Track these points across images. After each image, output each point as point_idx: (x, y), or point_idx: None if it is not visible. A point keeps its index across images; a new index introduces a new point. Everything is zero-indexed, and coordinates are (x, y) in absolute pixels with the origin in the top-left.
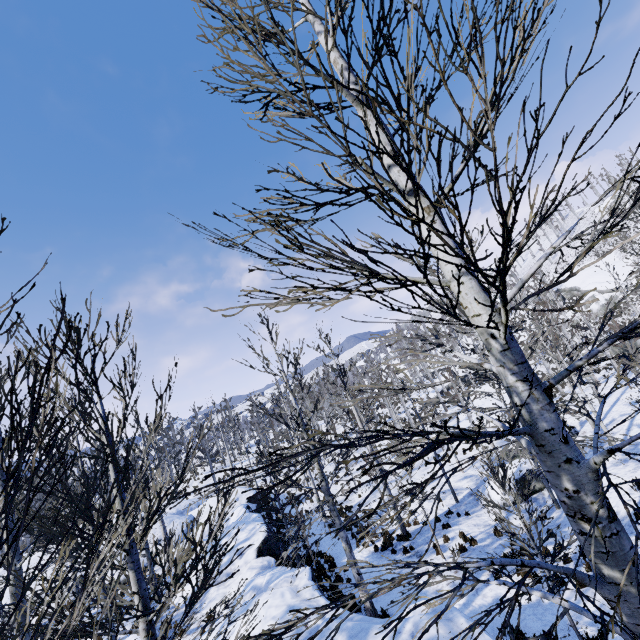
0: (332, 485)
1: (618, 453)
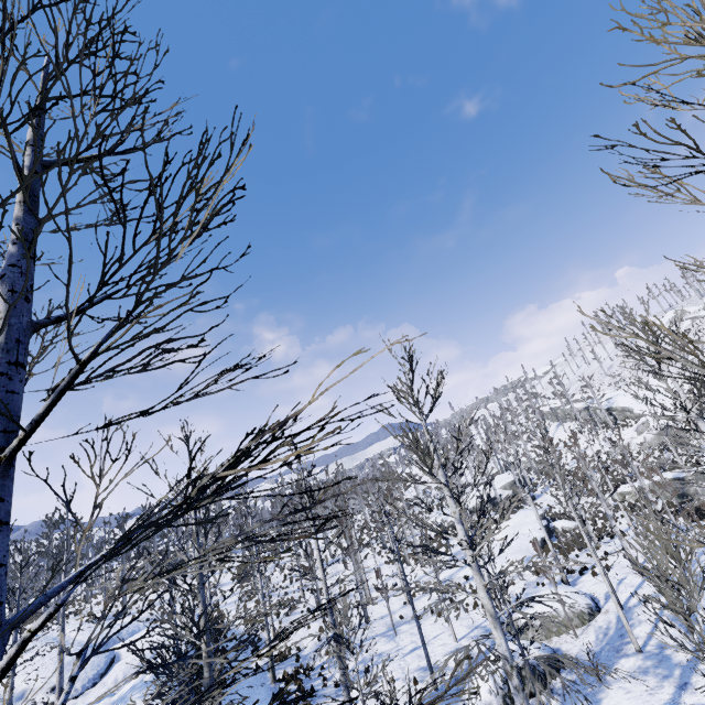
0: (303, 628)
1: (639, 656)
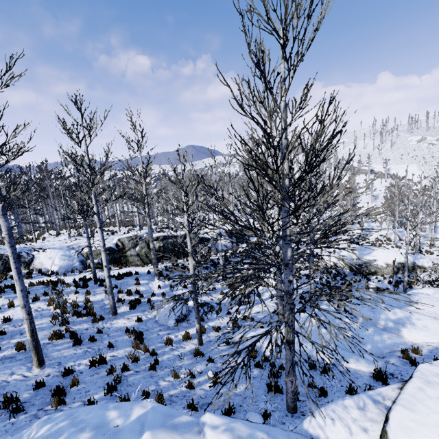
0: None
1: None
